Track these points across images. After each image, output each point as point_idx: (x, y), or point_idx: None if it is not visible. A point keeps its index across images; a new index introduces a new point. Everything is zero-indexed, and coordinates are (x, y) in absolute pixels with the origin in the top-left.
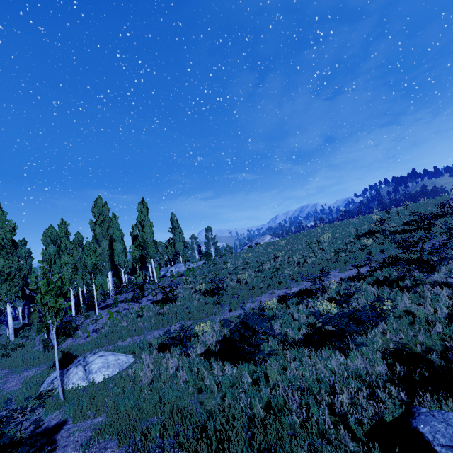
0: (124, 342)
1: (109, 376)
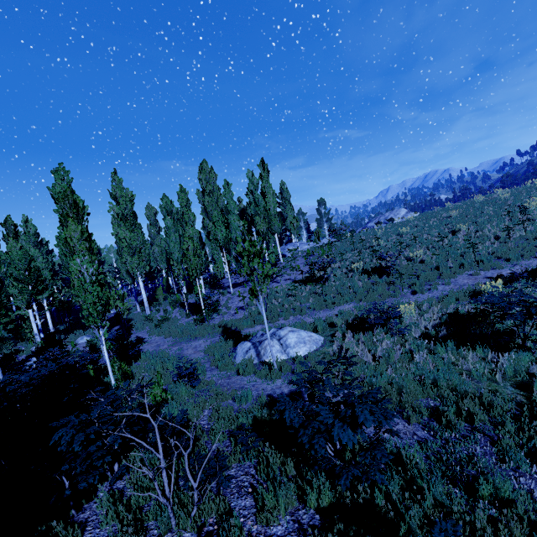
0: (287, 321)
1: (308, 352)
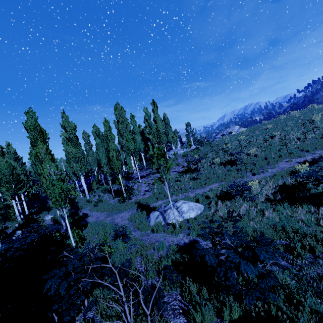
0: (178, 197)
1: (196, 215)
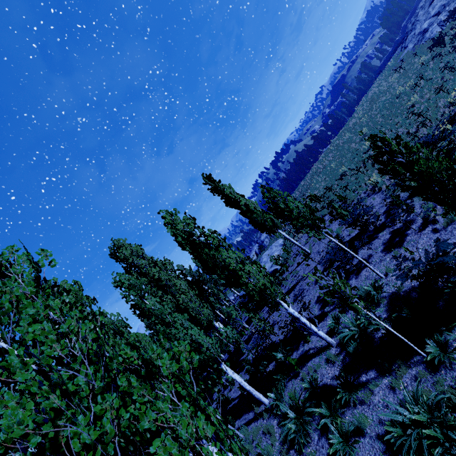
0: None
1: None
